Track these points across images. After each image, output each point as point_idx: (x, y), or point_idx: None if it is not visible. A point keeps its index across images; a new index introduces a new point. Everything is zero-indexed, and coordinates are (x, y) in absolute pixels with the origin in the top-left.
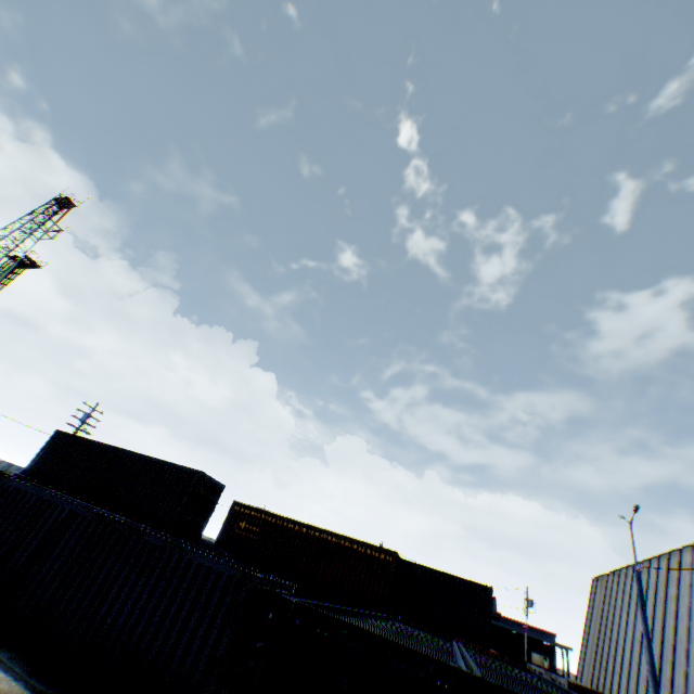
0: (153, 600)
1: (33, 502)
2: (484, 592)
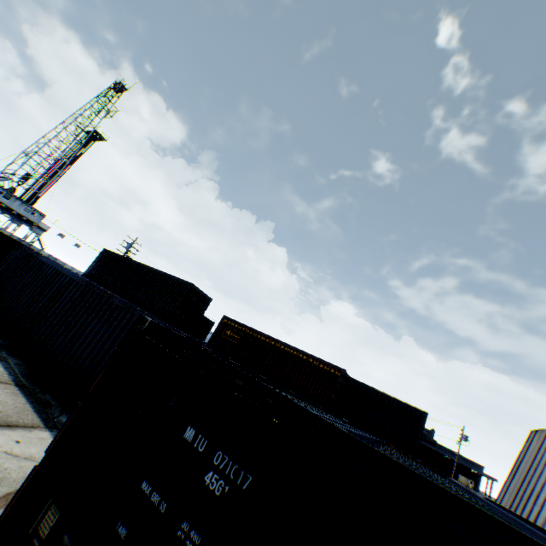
0: (109, 342)
1: (51, 271)
2: (418, 415)
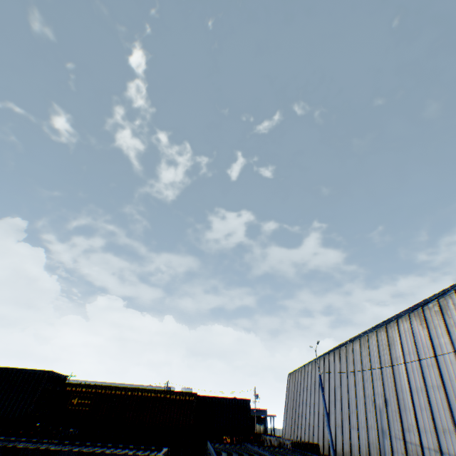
0: None
1: None
2: (245, 403)
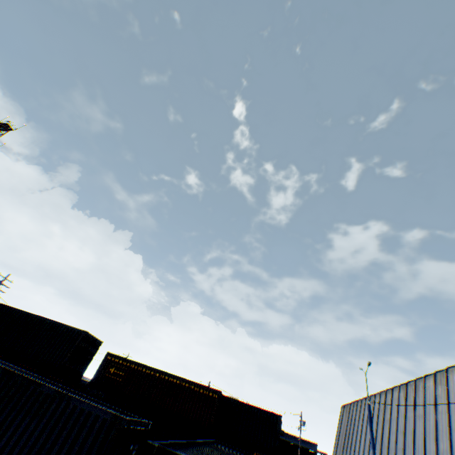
0: (41, 439)
1: None
2: (275, 418)
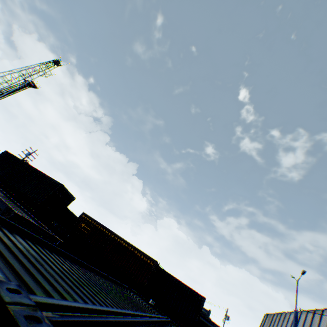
0: None
1: None
2: (200, 299)
